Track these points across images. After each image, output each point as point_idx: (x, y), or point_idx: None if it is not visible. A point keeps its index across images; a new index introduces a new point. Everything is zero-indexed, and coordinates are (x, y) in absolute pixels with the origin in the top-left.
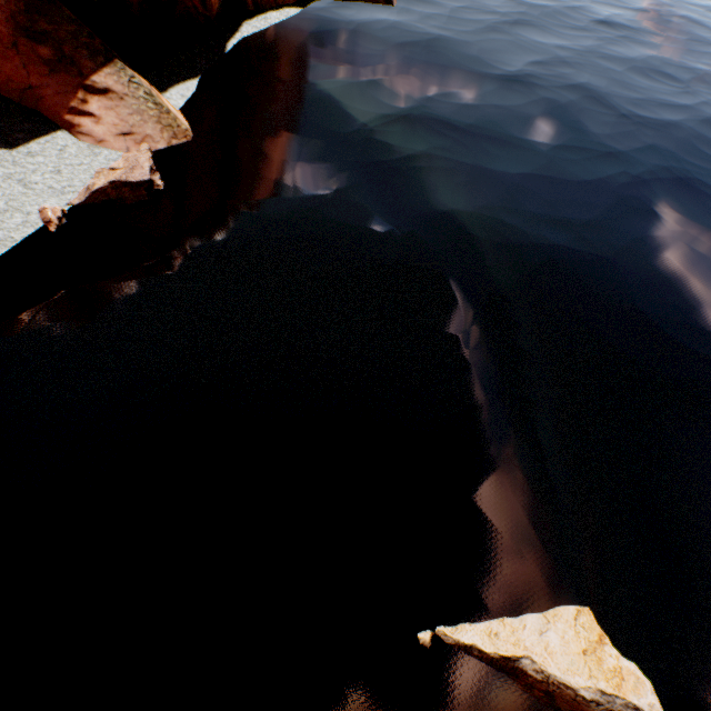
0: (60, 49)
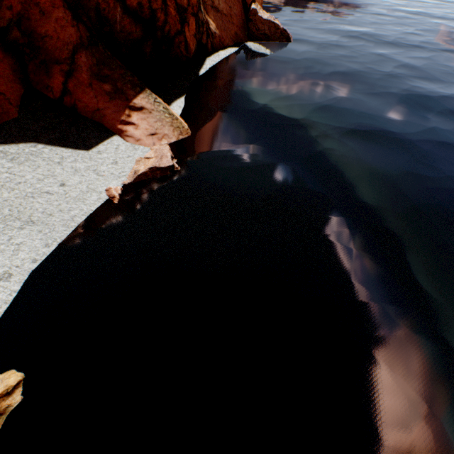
0: (115, 85)
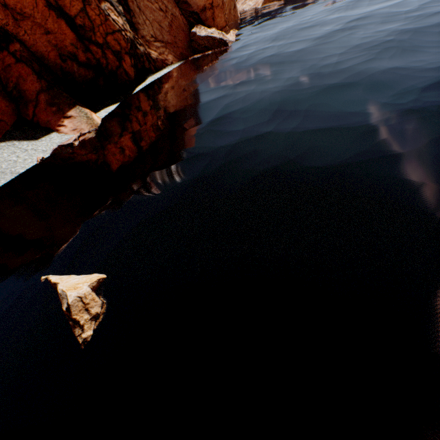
0: (59, 107)
